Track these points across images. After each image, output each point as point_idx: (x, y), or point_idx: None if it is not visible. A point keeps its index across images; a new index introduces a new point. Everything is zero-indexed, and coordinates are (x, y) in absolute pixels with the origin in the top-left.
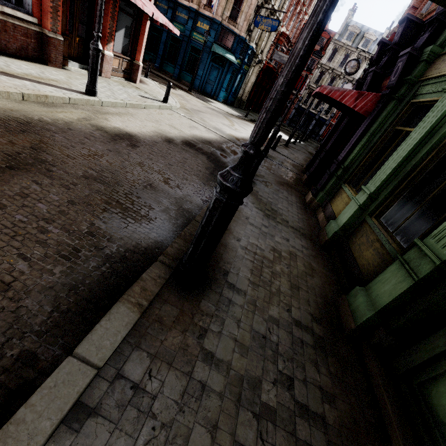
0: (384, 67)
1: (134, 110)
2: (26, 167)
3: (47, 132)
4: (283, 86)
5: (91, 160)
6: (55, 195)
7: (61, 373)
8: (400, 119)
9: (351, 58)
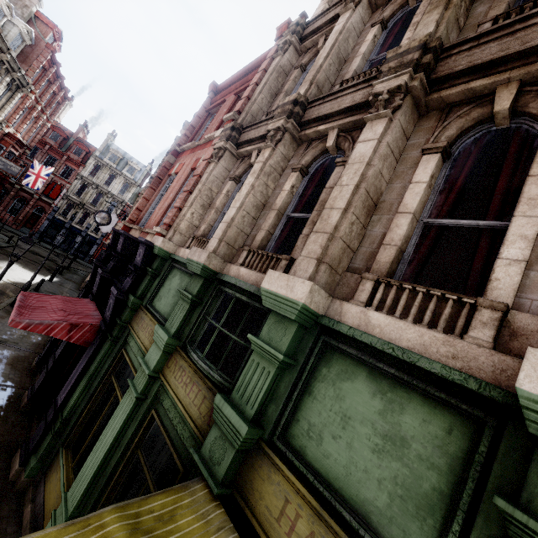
0: (112, 272)
1: None
2: None
3: None
4: None
5: None
6: None
7: None
8: (116, 366)
9: (118, 179)
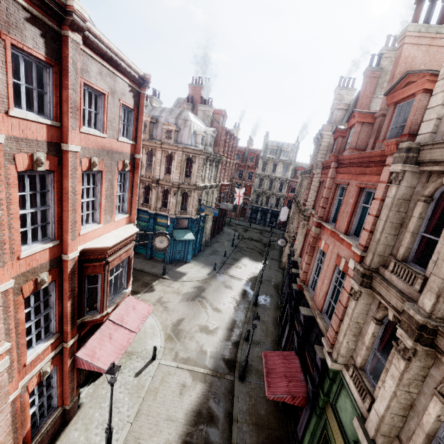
0: (302, 337)
1: (137, 422)
2: None
3: None
4: None
5: None
6: None
7: None
8: (324, 439)
9: (279, 165)
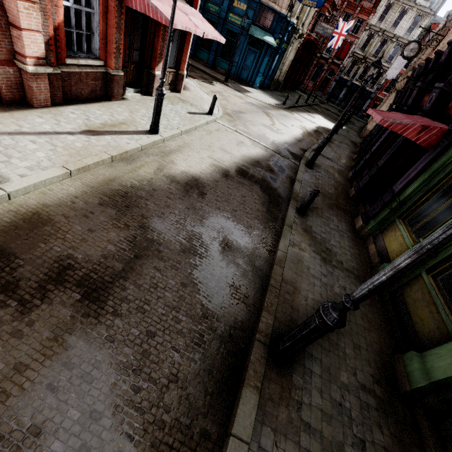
0: None
1: (188, 137)
2: (145, 253)
3: (142, 201)
4: (386, 282)
5: (180, 227)
6: (171, 279)
7: (231, 449)
8: None
9: (408, 15)
